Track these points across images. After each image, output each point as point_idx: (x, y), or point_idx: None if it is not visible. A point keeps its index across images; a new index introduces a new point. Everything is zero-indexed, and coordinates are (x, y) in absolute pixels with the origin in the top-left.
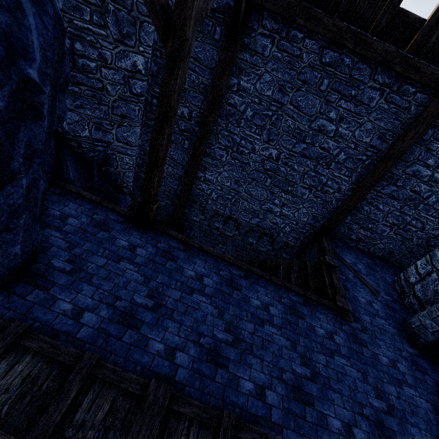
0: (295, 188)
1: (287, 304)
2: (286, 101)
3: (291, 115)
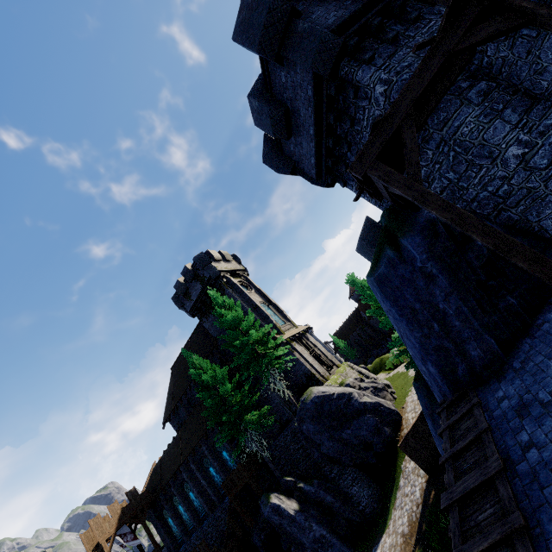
0: None
1: None
2: None
3: None
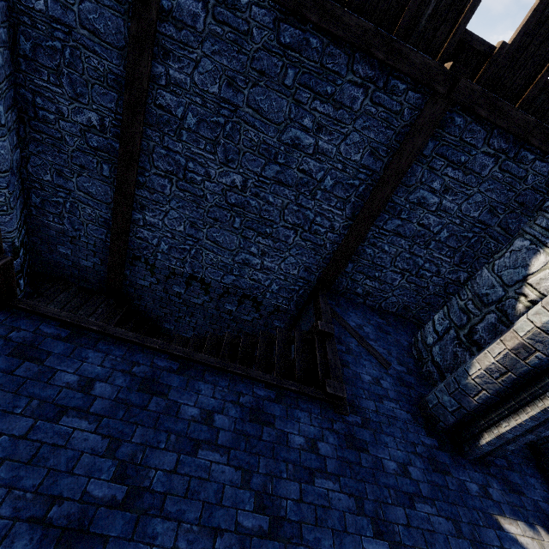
0: (276, 230)
1: (248, 405)
2: (241, 102)
3: (251, 123)
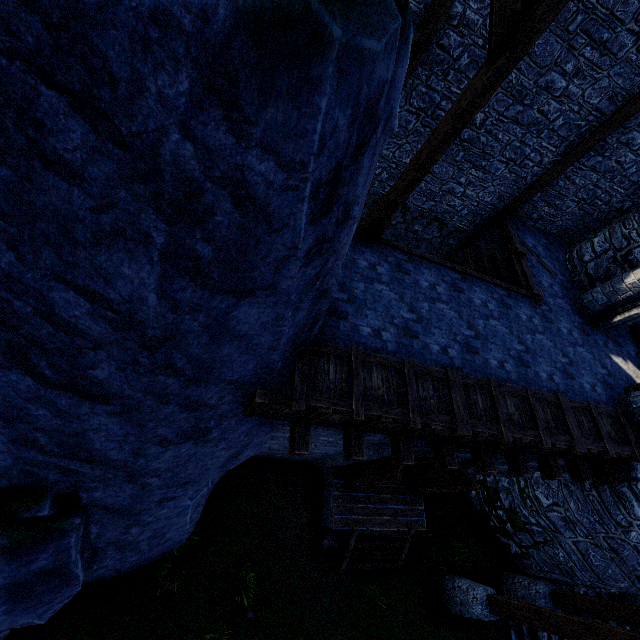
0: (490, 163)
1: (498, 299)
2: None
3: (518, 66)
